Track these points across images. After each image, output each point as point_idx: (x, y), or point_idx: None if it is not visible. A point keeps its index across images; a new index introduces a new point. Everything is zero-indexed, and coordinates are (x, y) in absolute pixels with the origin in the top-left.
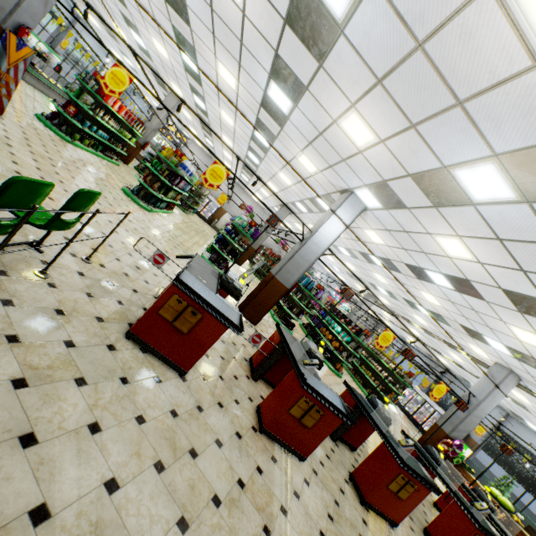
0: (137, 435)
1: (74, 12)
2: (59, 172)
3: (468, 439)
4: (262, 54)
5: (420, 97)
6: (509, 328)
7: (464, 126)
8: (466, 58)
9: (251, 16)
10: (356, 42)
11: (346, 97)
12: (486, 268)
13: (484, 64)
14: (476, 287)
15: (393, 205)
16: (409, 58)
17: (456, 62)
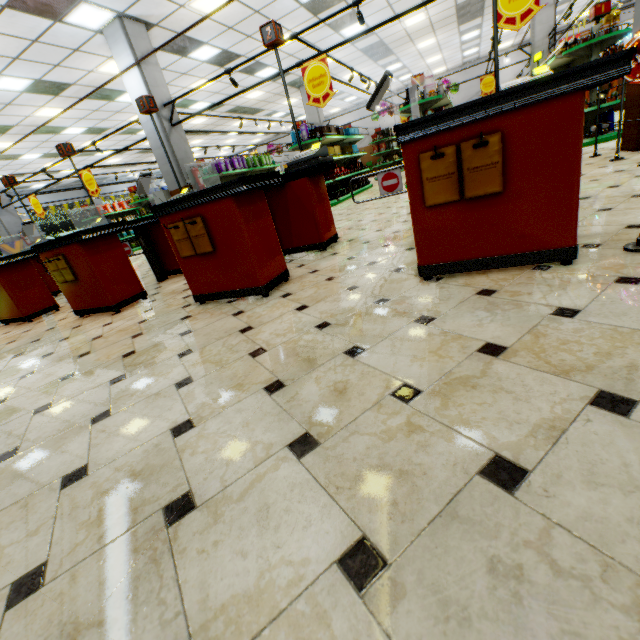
0: None
1: None
2: None
3: None
4: None
5: None
6: None
7: None
8: None
9: None
10: None
11: None
12: None
13: None
14: None
15: None
16: None
17: None
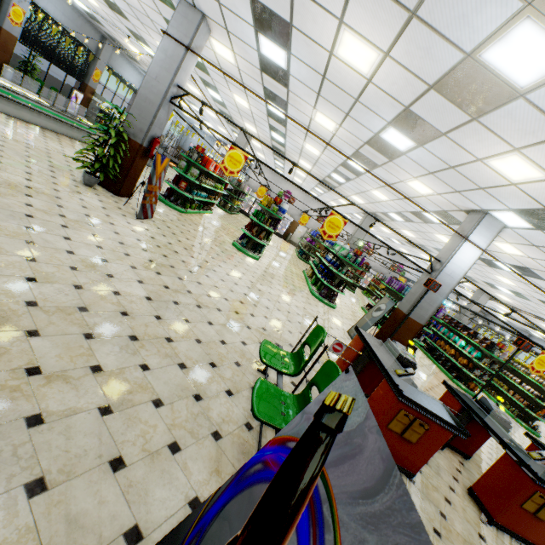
0: None
1: (181, 105)
2: (206, 260)
3: None
4: (384, 108)
5: None
6: None
7: None
8: None
9: (380, 82)
10: (543, 104)
11: (507, 143)
12: None
13: None
14: None
15: None
16: None
17: None
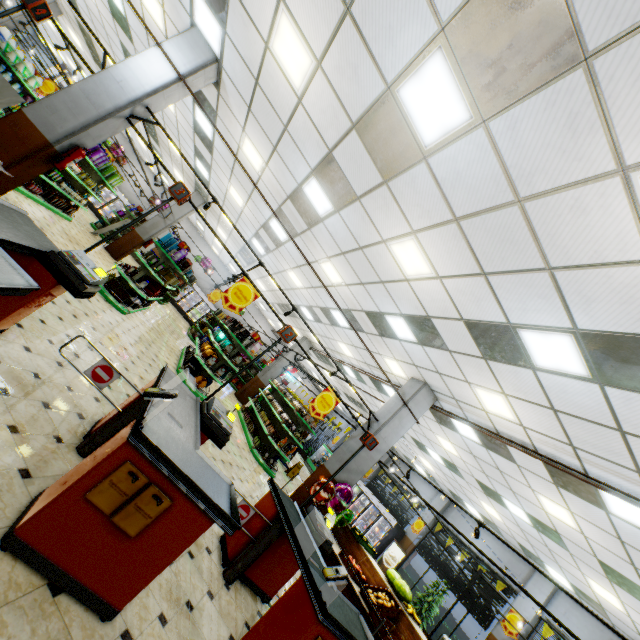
0: None
1: None
2: None
3: (404, 539)
4: None
5: None
6: (393, 256)
7: None
8: None
9: None
10: None
11: None
12: (327, 74)
13: None
14: (341, 166)
15: (222, 2)
16: None
17: None
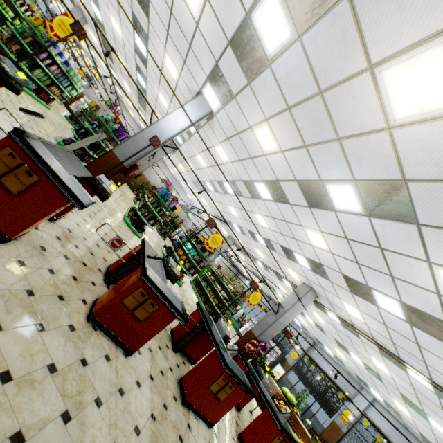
0: None
1: None
2: None
3: (284, 362)
4: None
5: None
6: (306, 233)
7: None
8: None
9: None
10: None
11: None
12: (286, 157)
13: None
14: (283, 188)
15: (226, 98)
16: None
17: None
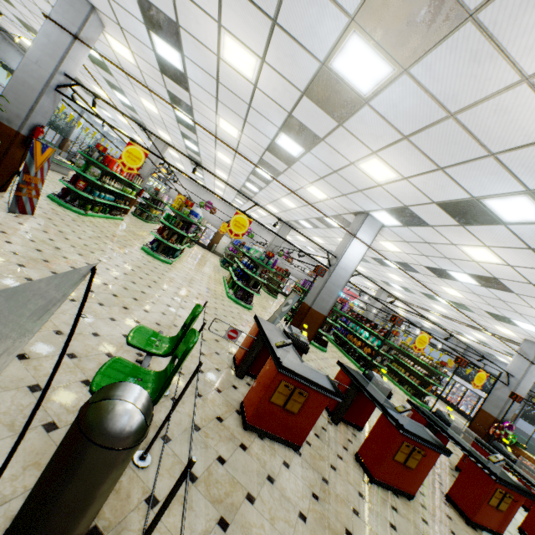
0: (310, 534)
1: (74, 98)
2: (100, 259)
3: None
4: (273, 114)
5: (449, 149)
6: None
7: (496, 170)
8: (500, 125)
9: (264, 88)
10: (382, 110)
11: (367, 147)
12: (516, 269)
13: (519, 130)
14: (504, 283)
15: (414, 224)
16: (440, 123)
17: (489, 128)
